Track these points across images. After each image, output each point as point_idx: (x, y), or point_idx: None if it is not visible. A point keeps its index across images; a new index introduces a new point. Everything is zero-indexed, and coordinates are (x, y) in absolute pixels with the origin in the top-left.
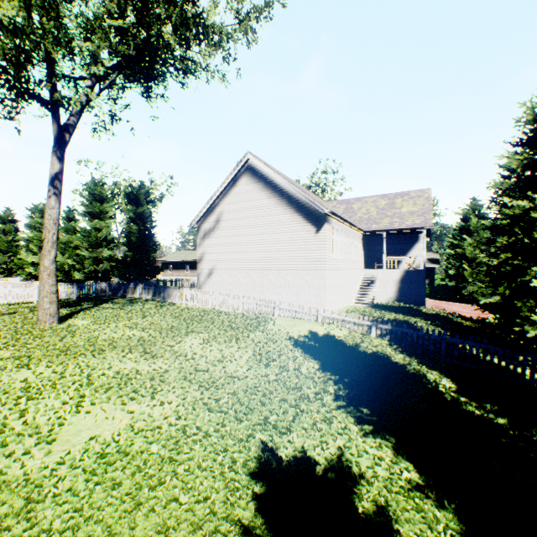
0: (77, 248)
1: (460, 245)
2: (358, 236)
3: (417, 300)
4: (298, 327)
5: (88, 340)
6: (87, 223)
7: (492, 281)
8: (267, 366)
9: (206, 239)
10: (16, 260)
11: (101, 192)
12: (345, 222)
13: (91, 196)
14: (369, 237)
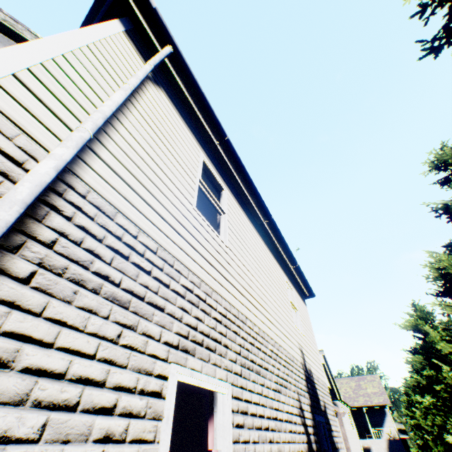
0: None
1: (413, 416)
2: (348, 410)
3: None
4: None
5: None
6: None
7: (436, 443)
8: None
9: None
10: None
11: None
12: (344, 403)
13: None
14: (353, 410)
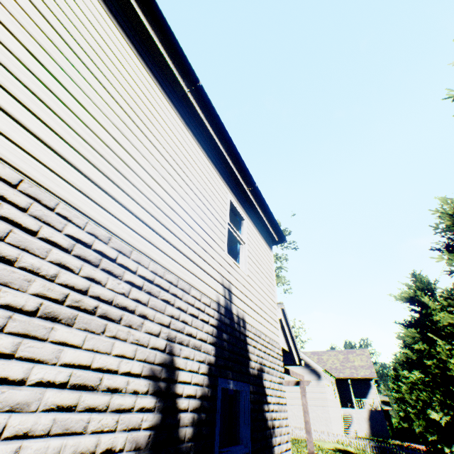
0: None
1: (399, 390)
2: (333, 381)
3: (385, 436)
4: (327, 444)
5: None
6: None
7: (418, 417)
8: None
9: None
10: None
11: None
12: (328, 373)
13: None
14: (338, 381)
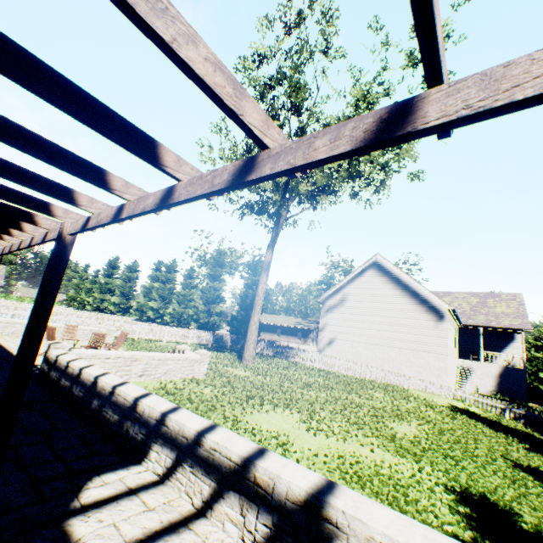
0: (189, 301)
1: None
2: (456, 327)
3: (518, 397)
4: (437, 399)
5: (301, 379)
6: (209, 282)
7: None
8: (453, 419)
9: (329, 313)
10: (136, 303)
11: (223, 260)
12: (455, 316)
13: (215, 262)
14: (461, 329)
